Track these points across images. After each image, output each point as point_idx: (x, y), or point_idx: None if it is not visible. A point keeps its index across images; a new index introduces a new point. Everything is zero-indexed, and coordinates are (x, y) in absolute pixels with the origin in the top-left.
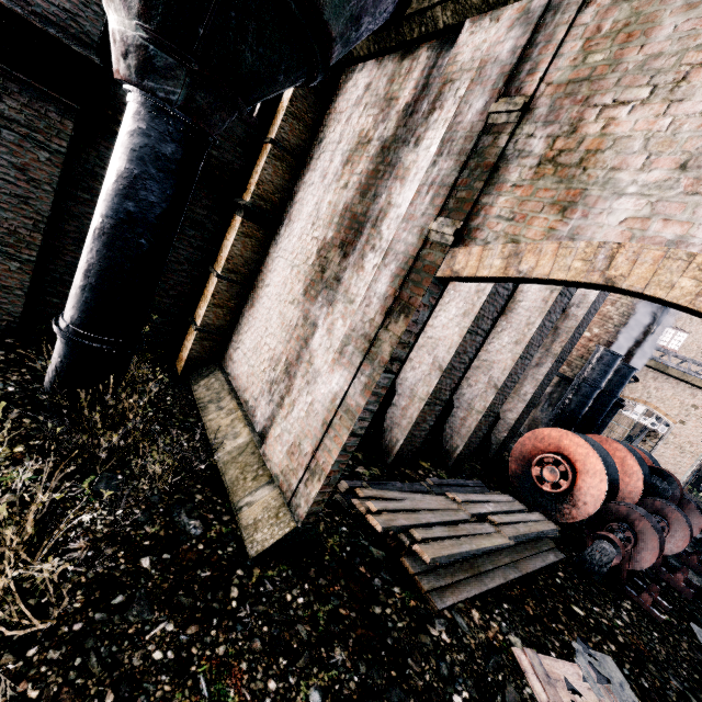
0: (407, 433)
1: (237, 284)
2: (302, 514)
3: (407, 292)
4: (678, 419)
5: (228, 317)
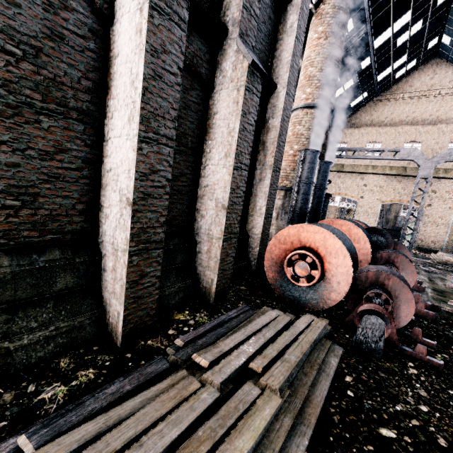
0: (123, 301)
1: None
2: None
3: None
4: (359, 196)
5: None
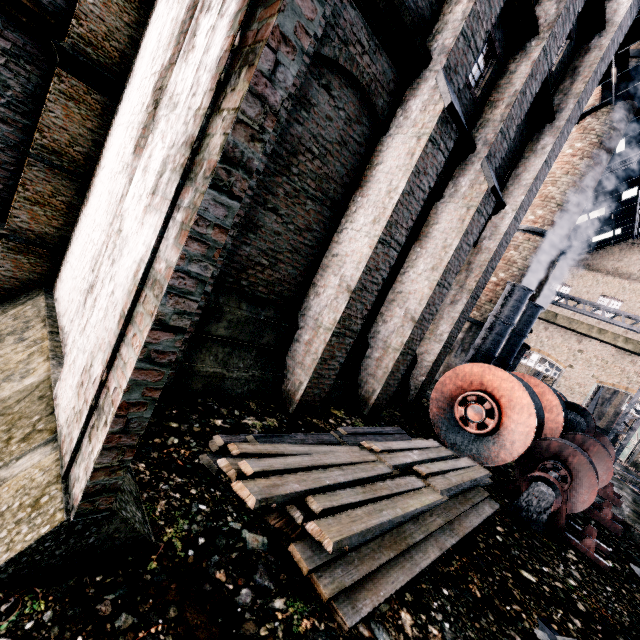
0: (312, 373)
1: (62, 171)
2: (77, 496)
3: (253, 27)
4: (567, 364)
5: (56, 222)
